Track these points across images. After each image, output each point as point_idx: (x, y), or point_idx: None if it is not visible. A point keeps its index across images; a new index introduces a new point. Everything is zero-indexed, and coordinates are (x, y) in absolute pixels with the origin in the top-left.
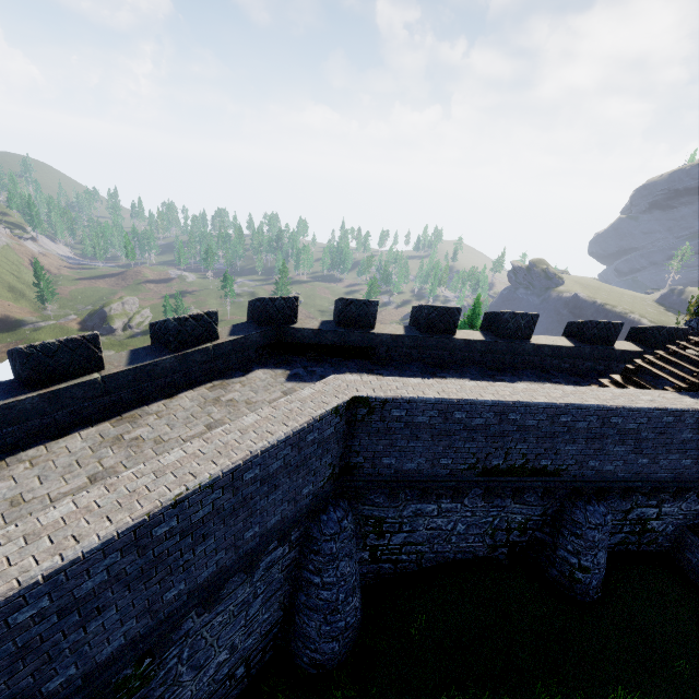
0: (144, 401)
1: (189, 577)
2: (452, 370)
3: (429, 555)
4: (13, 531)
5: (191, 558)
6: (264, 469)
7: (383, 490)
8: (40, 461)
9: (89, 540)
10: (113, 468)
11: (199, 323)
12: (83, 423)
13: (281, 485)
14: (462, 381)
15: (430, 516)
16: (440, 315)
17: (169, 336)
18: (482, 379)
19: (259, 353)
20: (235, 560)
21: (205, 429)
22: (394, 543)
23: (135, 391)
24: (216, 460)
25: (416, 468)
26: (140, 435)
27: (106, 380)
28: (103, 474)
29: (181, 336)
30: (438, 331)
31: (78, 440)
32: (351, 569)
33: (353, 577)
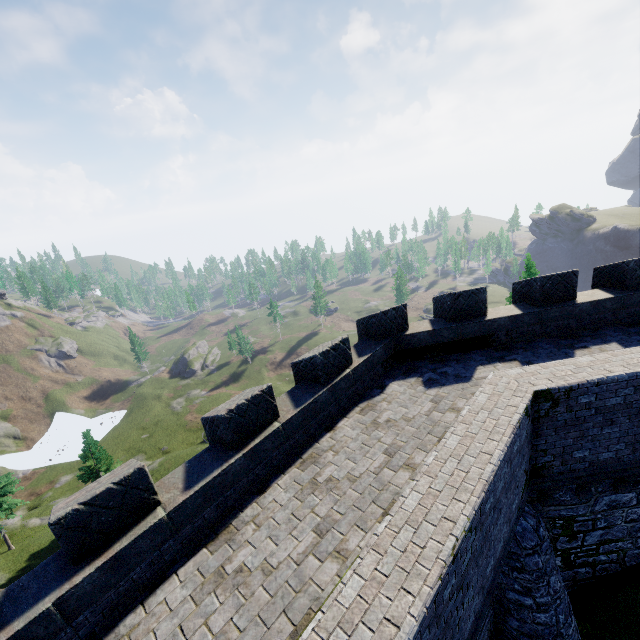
0: (312, 438)
1: (460, 634)
2: (587, 337)
3: (633, 551)
4: (324, 619)
5: (461, 613)
6: (494, 494)
7: (569, 486)
8: (261, 520)
9: (406, 622)
10: (328, 516)
11: (337, 353)
12: (274, 472)
13: (502, 507)
14: (638, 347)
15: (628, 506)
16: (555, 283)
17: (318, 371)
18: (630, 339)
19: (384, 366)
20: (482, 603)
21: (386, 457)
22: (589, 543)
23: (305, 431)
24: (458, 496)
25: (614, 456)
26: (330, 475)
27: (285, 427)
28: (323, 525)
29: (327, 369)
30: (556, 300)
31: (280, 491)
32: (560, 583)
33: (564, 592)
